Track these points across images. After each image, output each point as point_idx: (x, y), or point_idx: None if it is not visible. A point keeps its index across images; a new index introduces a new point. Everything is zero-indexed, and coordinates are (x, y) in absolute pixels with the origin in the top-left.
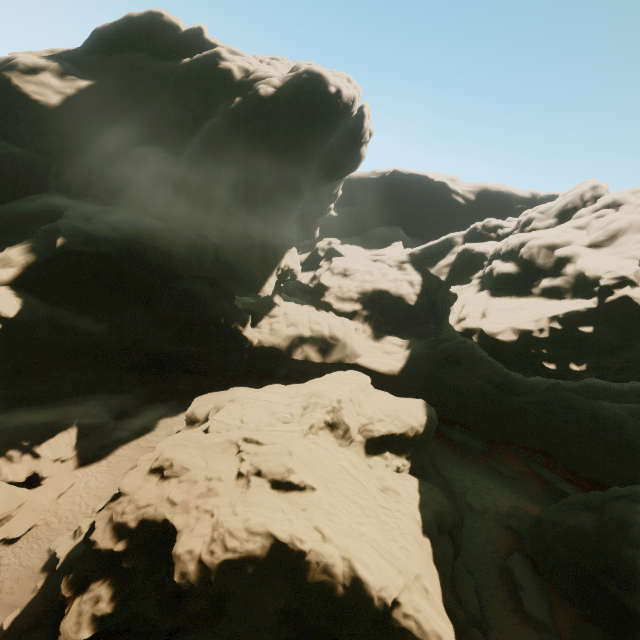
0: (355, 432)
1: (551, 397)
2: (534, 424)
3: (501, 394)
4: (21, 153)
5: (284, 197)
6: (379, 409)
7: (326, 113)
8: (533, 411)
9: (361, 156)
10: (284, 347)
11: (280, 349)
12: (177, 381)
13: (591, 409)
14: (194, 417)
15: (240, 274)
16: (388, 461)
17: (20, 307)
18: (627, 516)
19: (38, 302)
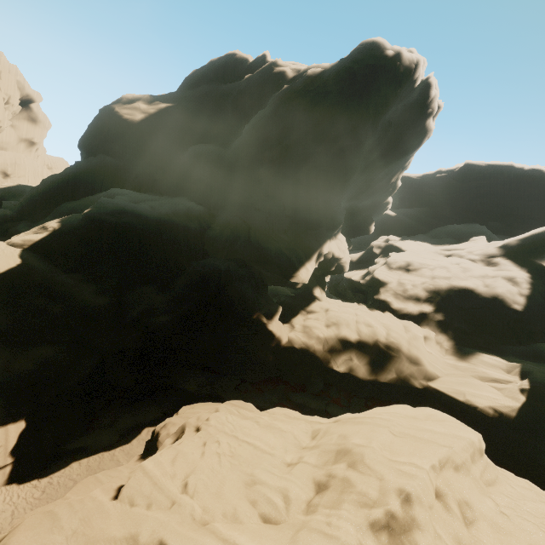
0: None
1: None
2: None
3: None
4: (109, 160)
5: (329, 174)
6: None
7: (382, 78)
8: None
9: (427, 129)
10: (320, 351)
11: (315, 353)
12: (185, 378)
13: None
14: (154, 441)
15: (271, 256)
16: None
17: (13, 267)
18: None
19: (41, 266)
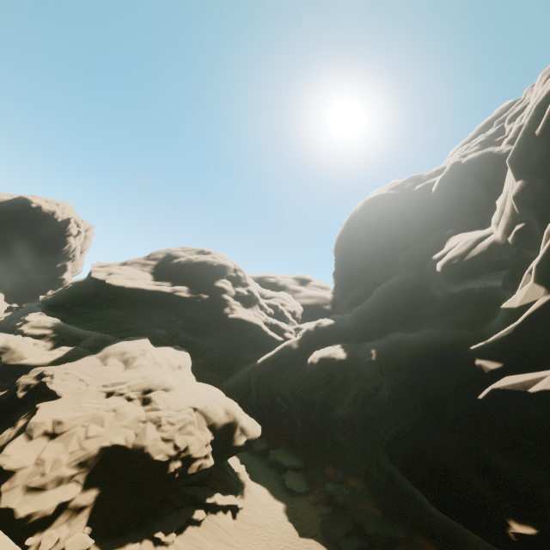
0: None
1: None
2: None
3: None
4: None
5: None
6: None
7: (27, 216)
8: None
9: (68, 242)
10: None
11: None
12: None
13: None
14: None
15: None
16: None
17: None
18: None
19: None
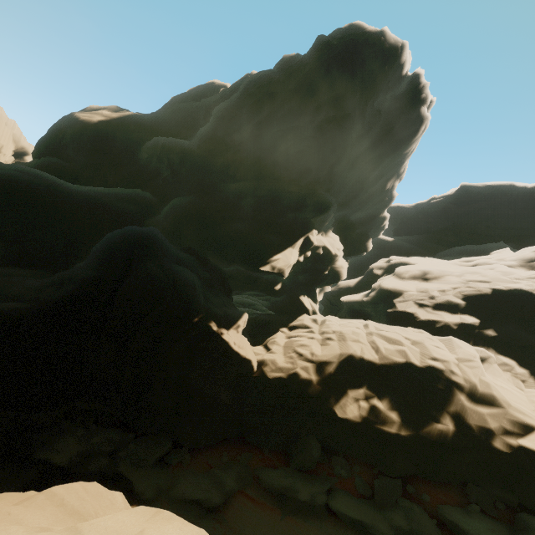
0: None
1: None
2: None
3: None
4: (56, 160)
5: (312, 150)
6: None
7: (366, 51)
8: None
9: (422, 117)
10: (311, 384)
11: (302, 388)
12: (60, 438)
13: None
14: None
15: (232, 237)
16: None
17: None
18: None
19: None
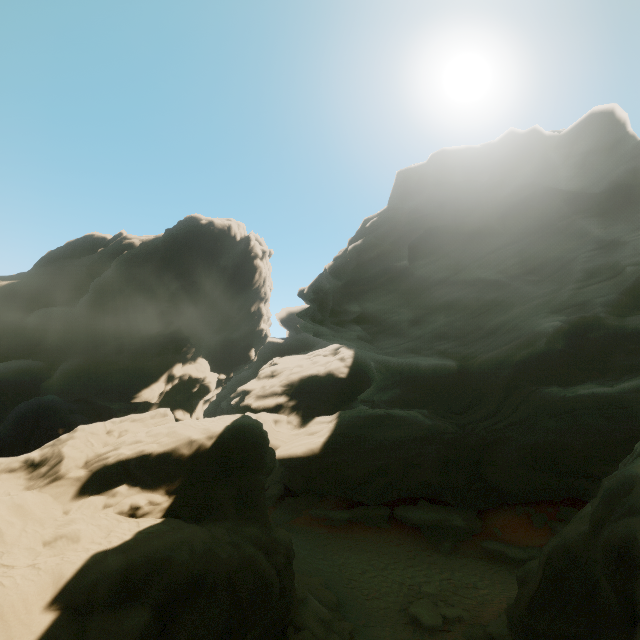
0: (72, 464)
1: (532, 410)
2: (520, 452)
3: (455, 426)
4: None
5: (172, 309)
6: (147, 431)
7: (201, 238)
8: (510, 434)
9: (256, 267)
10: None
11: None
12: None
13: (595, 404)
14: None
15: (112, 385)
16: (115, 498)
17: None
18: (620, 474)
19: None
